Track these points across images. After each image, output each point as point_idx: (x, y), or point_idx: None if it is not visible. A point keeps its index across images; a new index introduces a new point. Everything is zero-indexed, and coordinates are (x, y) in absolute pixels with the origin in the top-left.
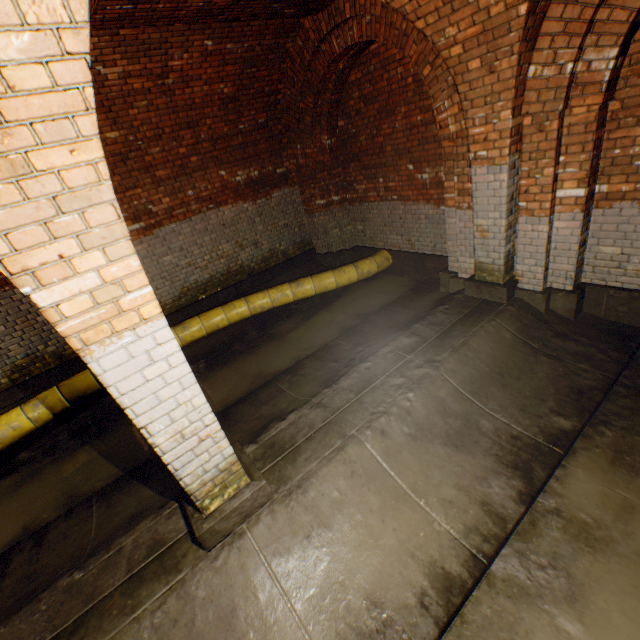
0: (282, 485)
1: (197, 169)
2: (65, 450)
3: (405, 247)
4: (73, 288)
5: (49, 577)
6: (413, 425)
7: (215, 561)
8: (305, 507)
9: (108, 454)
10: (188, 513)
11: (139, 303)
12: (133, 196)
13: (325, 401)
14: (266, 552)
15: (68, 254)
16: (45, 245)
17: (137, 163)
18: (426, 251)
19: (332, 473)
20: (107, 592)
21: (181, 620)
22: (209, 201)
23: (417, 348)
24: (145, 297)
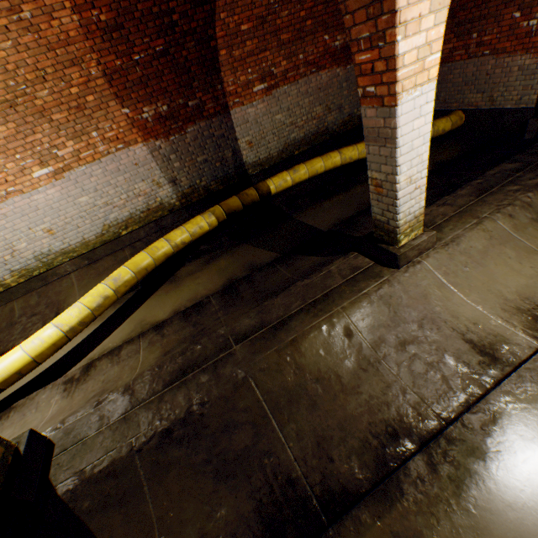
0: (437, 242)
1: (309, 33)
2: (228, 246)
3: (483, 105)
4: (413, 43)
5: (278, 288)
6: (534, 213)
7: (406, 273)
8: (459, 252)
9: (262, 247)
10: (383, 247)
11: (431, 65)
12: (262, 59)
13: (448, 202)
14: (438, 272)
15: (422, 14)
16: (417, 4)
17: (270, 27)
18: (508, 106)
19: (475, 236)
20: (335, 286)
21: (393, 297)
22: (312, 65)
23: (524, 169)
24: (435, 61)
